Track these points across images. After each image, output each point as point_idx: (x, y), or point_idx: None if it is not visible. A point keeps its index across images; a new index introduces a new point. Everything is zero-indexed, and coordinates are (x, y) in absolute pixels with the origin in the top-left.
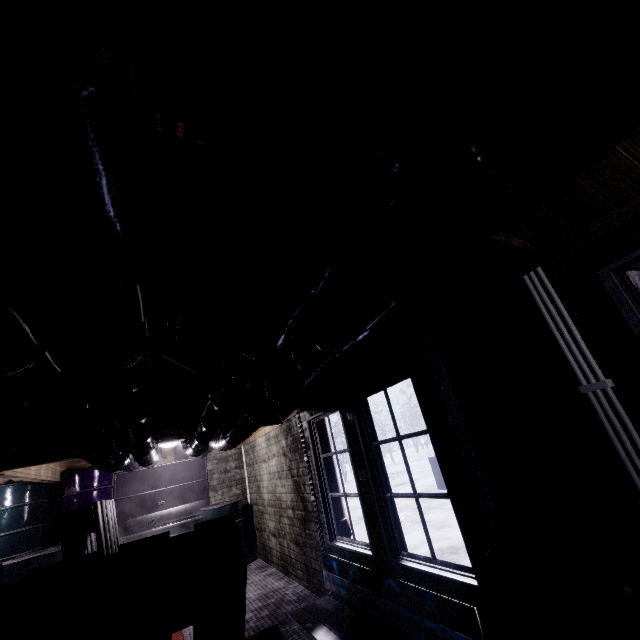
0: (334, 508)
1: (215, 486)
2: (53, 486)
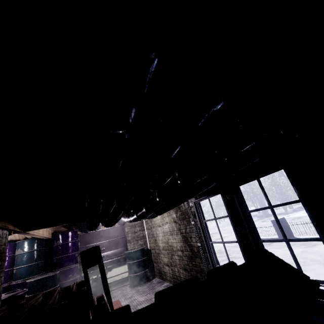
0: (213, 250)
1: (130, 240)
2: (47, 241)
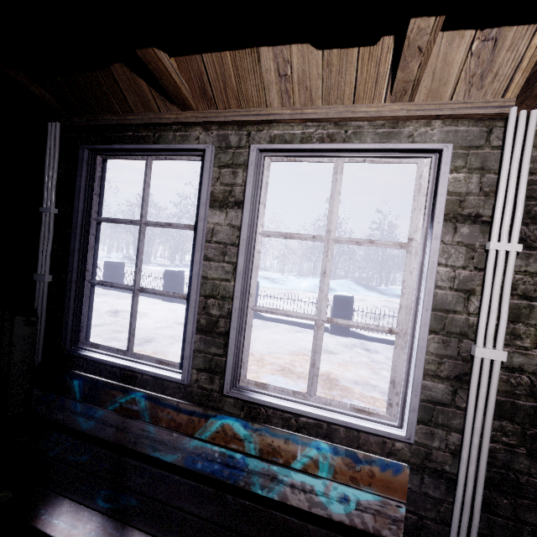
0: None
1: None
2: None
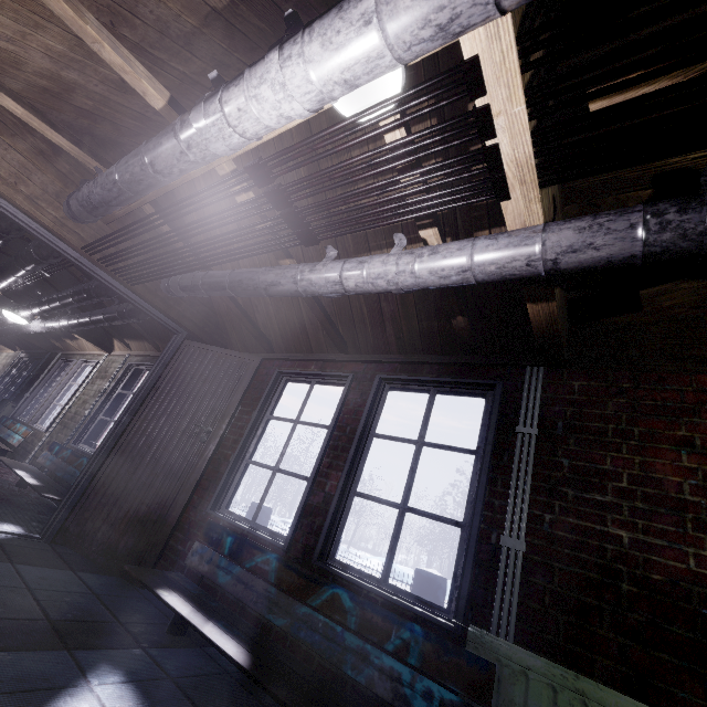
0: None
1: None
2: None
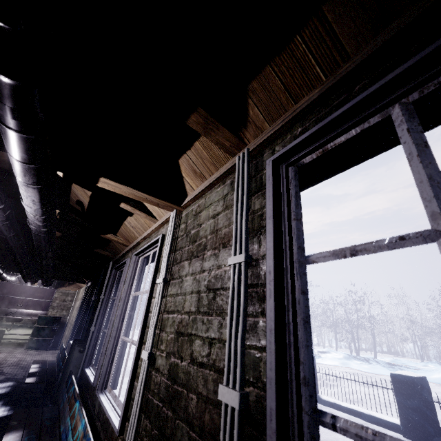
0: None
1: (54, 306)
2: None
